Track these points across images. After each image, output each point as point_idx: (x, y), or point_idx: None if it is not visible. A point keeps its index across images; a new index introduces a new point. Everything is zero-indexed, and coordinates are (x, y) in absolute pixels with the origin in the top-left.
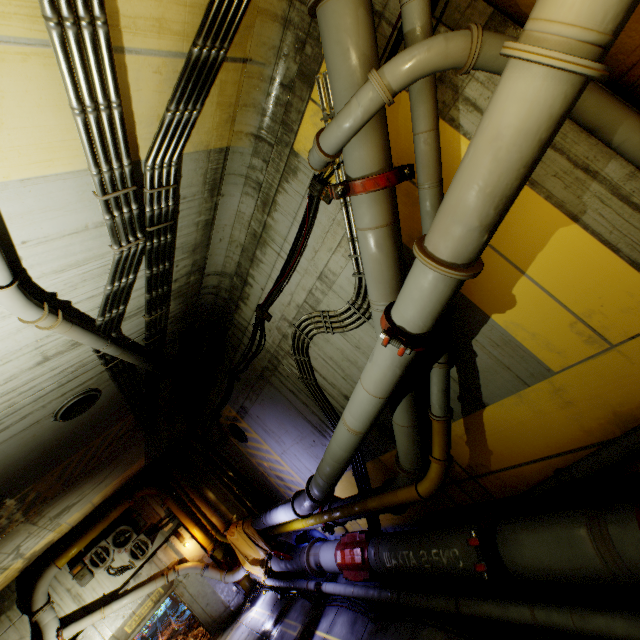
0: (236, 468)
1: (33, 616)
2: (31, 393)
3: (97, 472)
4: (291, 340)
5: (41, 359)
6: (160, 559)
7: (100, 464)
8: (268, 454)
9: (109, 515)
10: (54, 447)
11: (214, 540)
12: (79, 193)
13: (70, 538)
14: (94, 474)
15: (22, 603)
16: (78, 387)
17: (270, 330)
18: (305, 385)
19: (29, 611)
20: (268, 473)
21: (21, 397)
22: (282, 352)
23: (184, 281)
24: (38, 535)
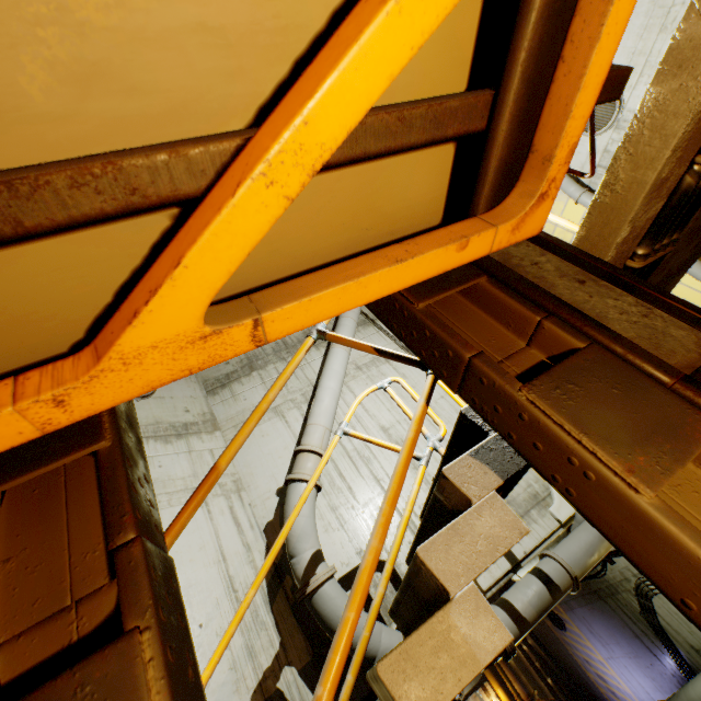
0: (545, 646)
1: None
2: None
3: None
4: (634, 586)
5: None
6: None
7: None
8: (589, 651)
9: None
10: None
11: None
12: None
13: None
14: None
15: None
16: None
17: (611, 569)
18: (646, 620)
19: None
20: (586, 667)
21: None
22: (622, 587)
23: None
24: None
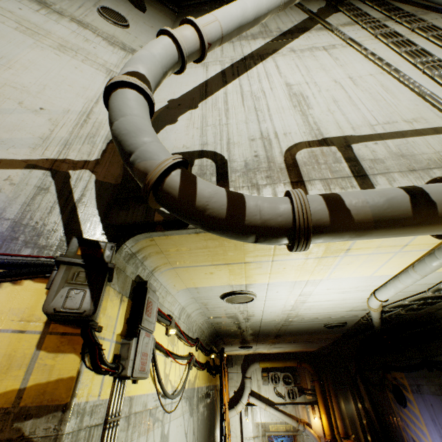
0: (377, 411)
1: (244, 377)
2: (331, 316)
3: (301, 343)
4: None
5: (349, 310)
6: (298, 410)
7: (306, 341)
8: (421, 434)
9: (286, 362)
10: (309, 330)
11: (332, 434)
12: (438, 275)
13: (266, 356)
14: (299, 343)
15: (242, 367)
16: (342, 320)
17: None
18: None
19: (243, 373)
20: None
21: (328, 316)
22: None
23: (438, 303)
24: (265, 348)
